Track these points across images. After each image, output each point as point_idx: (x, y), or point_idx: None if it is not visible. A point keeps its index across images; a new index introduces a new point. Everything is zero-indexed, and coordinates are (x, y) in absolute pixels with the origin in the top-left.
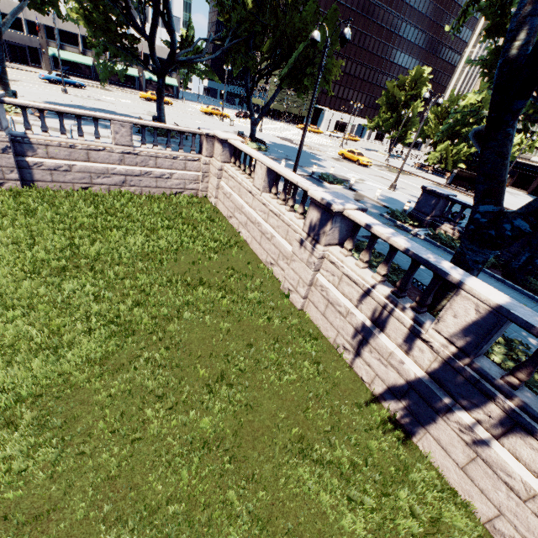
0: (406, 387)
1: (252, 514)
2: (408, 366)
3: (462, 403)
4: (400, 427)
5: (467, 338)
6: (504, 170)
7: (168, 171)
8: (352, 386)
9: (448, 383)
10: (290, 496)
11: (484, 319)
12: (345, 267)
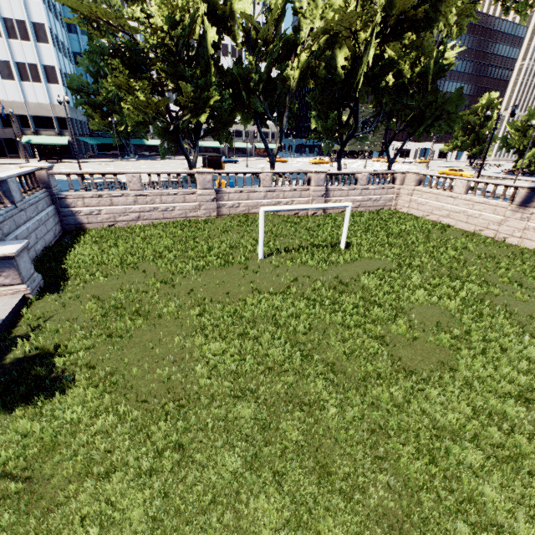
0: None
1: None
2: None
3: None
4: None
5: None
6: None
7: (379, 197)
8: None
9: None
10: None
11: None
12: None
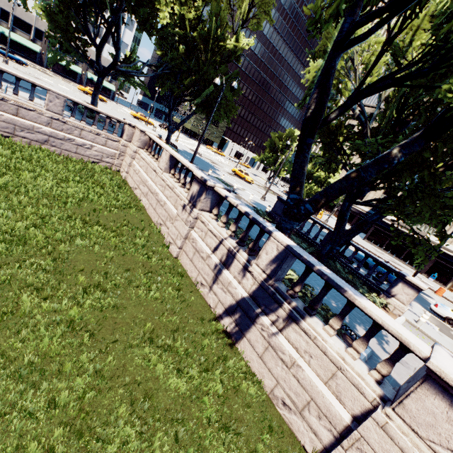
0: (235, 306)
1: (98, 373)
2: (238, 290)
3: (265, 310)
4: (229, 337)
5: (271, 267)
6: (303, 176)
7: (90, 143)
8: (201, 309)
9: (259, 299)
10: (133, 366)
11: (280, 254)
12: (211, 225)
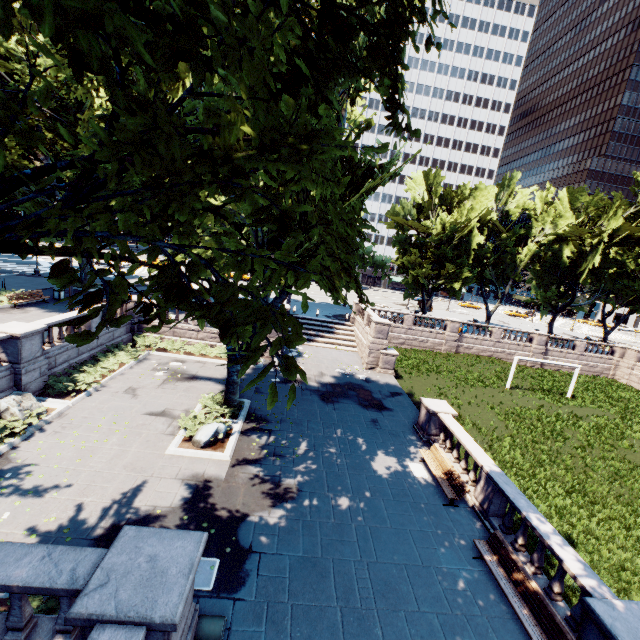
0: None
1: None
2: None
3: None
4: None
5: None
6: None
7: (596, 364)
8: None
9: None
10: None
11: None
12: None
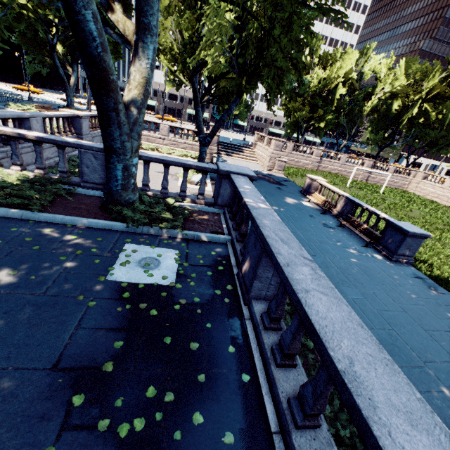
0: None
1: None
2: None
3: None
4: None
5: None
6: None
7: (398, 181)
8: None
9: None
10: None
11: None
12: None
